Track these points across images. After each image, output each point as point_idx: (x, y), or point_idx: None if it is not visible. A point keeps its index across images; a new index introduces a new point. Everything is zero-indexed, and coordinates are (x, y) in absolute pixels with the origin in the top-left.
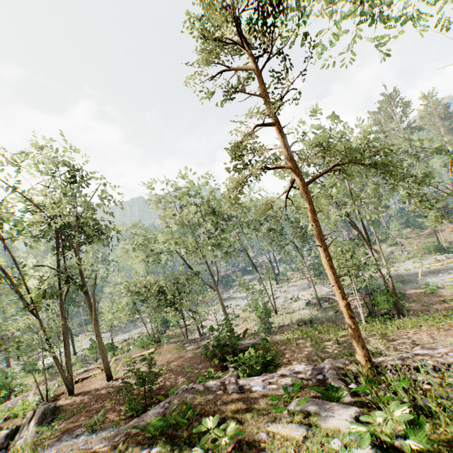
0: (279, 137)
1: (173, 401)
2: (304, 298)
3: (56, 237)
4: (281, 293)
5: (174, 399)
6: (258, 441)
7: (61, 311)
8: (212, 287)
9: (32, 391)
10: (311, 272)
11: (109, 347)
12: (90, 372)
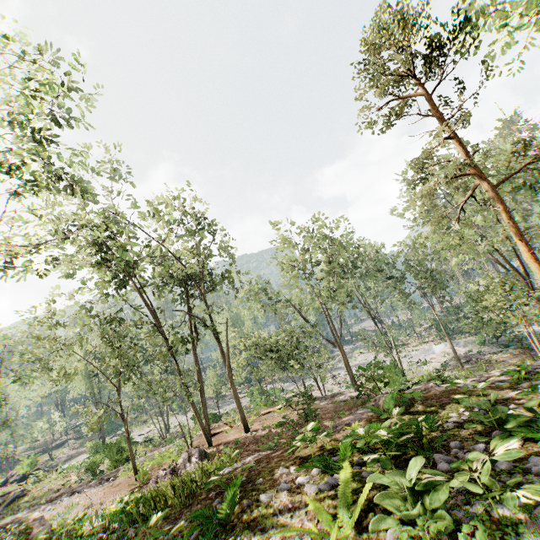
0: (462, 147)
1: (382, 400)
2: (435, 361)
3: (187, 284)
4: (401, 358)
5: (381, 399)
6: (509, 398)
7: (195, 358)
8: (331, 343)
9: (156, 452)
10: (432, 335)
11: (212, 417)
12: (216, 430)
